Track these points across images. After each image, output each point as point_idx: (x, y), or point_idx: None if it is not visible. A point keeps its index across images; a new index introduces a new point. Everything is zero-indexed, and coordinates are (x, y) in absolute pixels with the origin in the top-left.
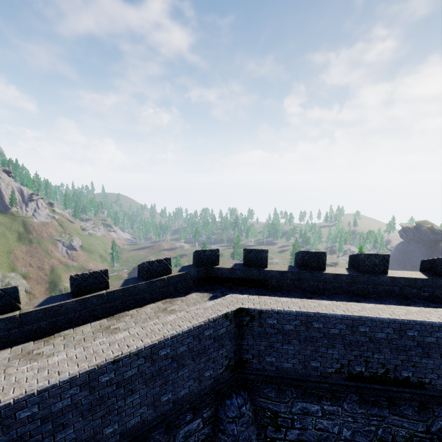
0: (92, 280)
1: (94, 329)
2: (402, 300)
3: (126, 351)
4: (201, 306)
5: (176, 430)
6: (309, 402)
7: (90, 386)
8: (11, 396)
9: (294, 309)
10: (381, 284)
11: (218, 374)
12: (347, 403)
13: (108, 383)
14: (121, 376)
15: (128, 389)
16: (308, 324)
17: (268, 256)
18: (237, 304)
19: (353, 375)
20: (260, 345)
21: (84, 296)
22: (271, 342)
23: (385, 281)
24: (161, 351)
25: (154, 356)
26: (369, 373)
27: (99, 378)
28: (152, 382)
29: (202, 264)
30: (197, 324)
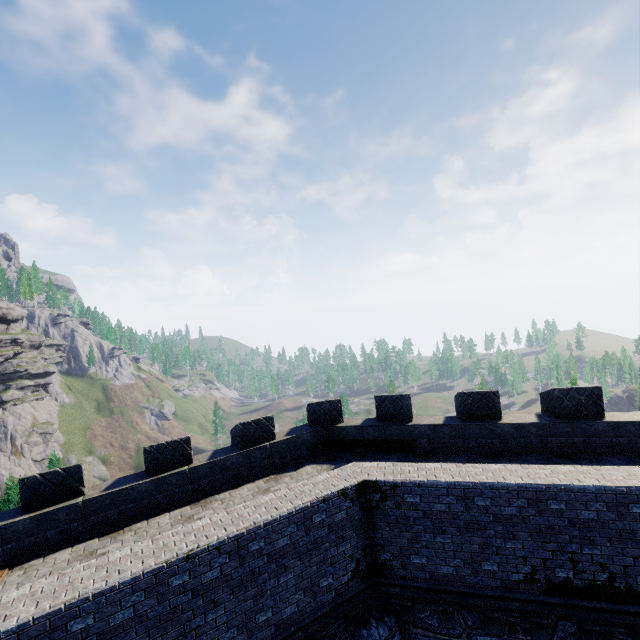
0: (171, 452)
1: (174, 519)
2: (636, 460)
3: (204, 543)
4: (309, 481)
5: None
6: (495, 636)
7: (158, 592)
8: (62, 600)
9: (444, 478)
10: (596, 436)
11: (342, 584)
12: (559, 638)
13: (182, 589)
14: (199, 579)
15: (209, 599)
16: (467, 501)
17: (411, 404)
18: (360, 476)
19: (556, 585)
20: (400, 538)
21: (161, 475)
22: (416, 532)
23: (601, 430)
24: (251, 545)
25: (242, 552)
26: (581, 582)
27: (169, 581)
28: (243, 592)
29: (318, 423)
30: (301, 506)
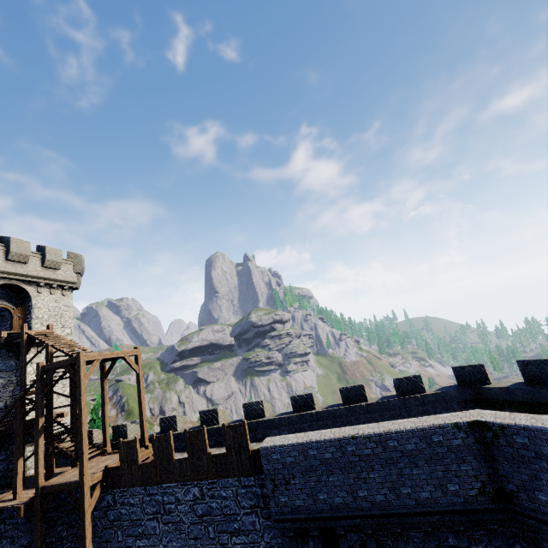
0: (354, 392)
1: None
2: None
3: (360, 432)
4: (433, 416)
5: (434, 543)
6: None
7: (342, 450)
8: (305, 439)
9: None
10: None
11: (469, 495)
12: None
13: (353, 453)
14: (361, 451)
15: (368, 465)
16: None
17: None
18: (473, 417)
19: None
20: (520, 473)
21: (350, 405)
22: (533, 470)
23: None
24: (389, 442)
25: (383, 444)
26: None
27: (346, 447)
28: (388, 469)
29: (465, 384)
30: (421, 427)
